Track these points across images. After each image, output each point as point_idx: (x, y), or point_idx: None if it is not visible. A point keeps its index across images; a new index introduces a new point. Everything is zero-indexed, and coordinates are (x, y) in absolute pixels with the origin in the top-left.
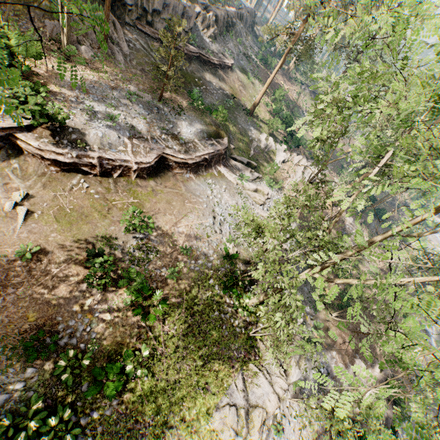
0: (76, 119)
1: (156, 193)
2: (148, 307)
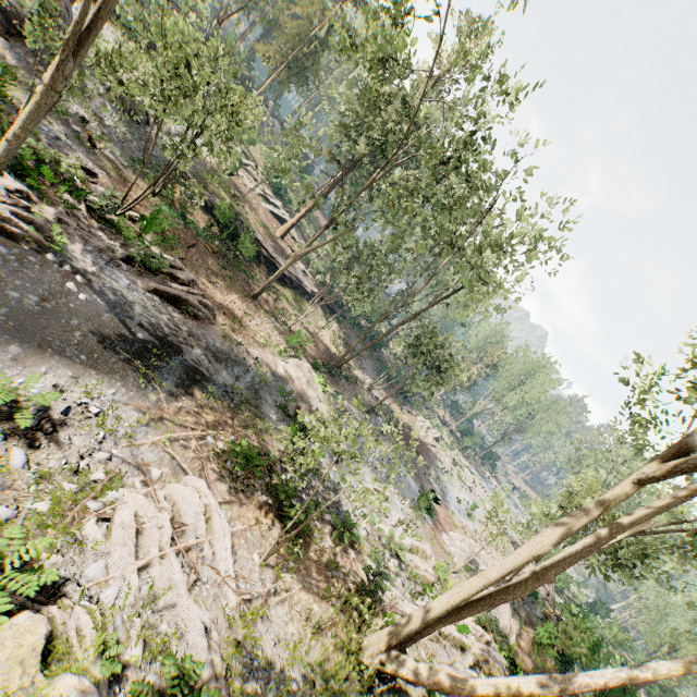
0: None
1: None
2: None
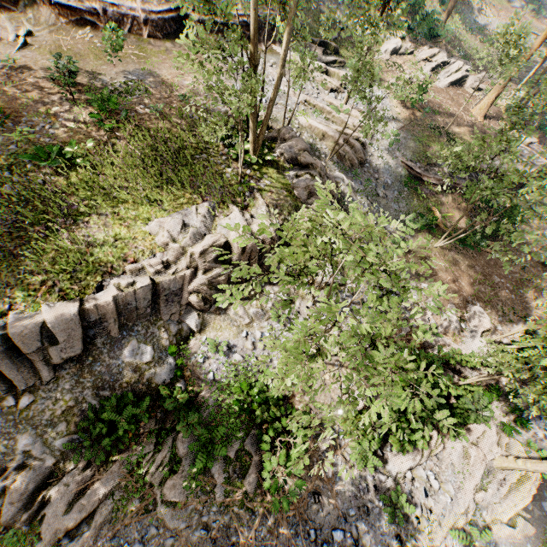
0: None
1: (170, 53)
2: (119, 130)
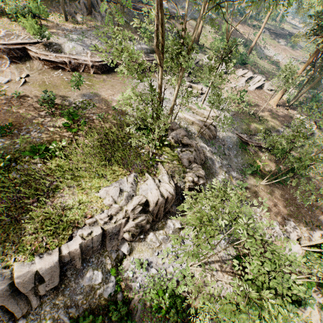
0: (59, 40)
1: (105, 81)
2: (79, 130)
